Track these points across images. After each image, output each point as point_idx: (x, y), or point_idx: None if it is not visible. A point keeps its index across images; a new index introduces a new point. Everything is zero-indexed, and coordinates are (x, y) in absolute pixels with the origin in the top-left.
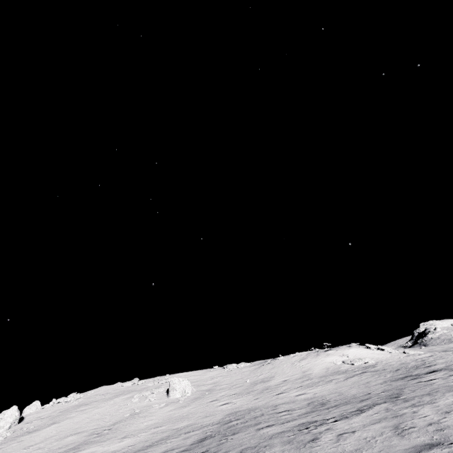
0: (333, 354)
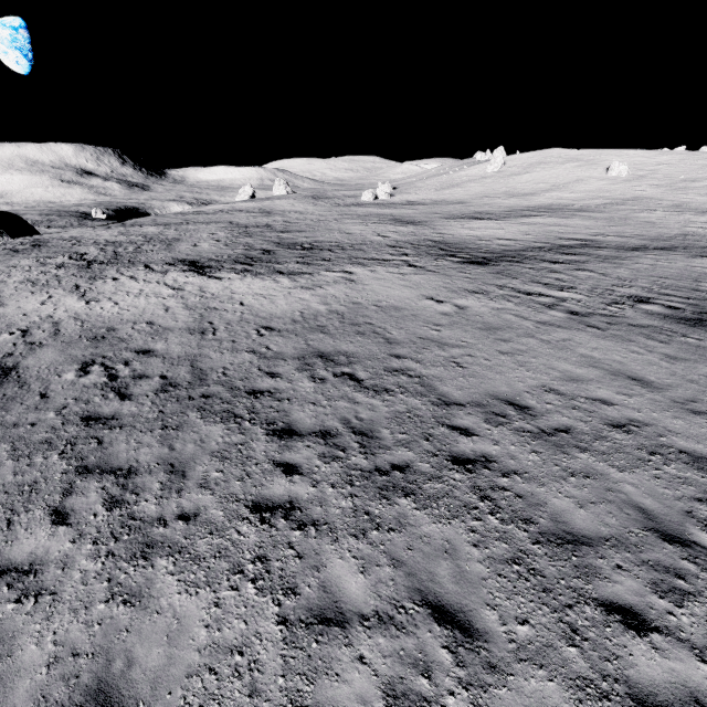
0: None
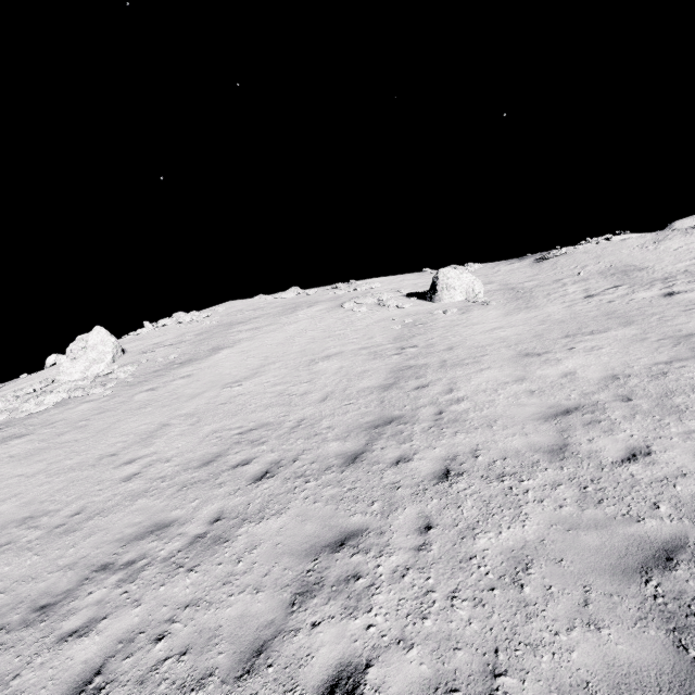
0: None
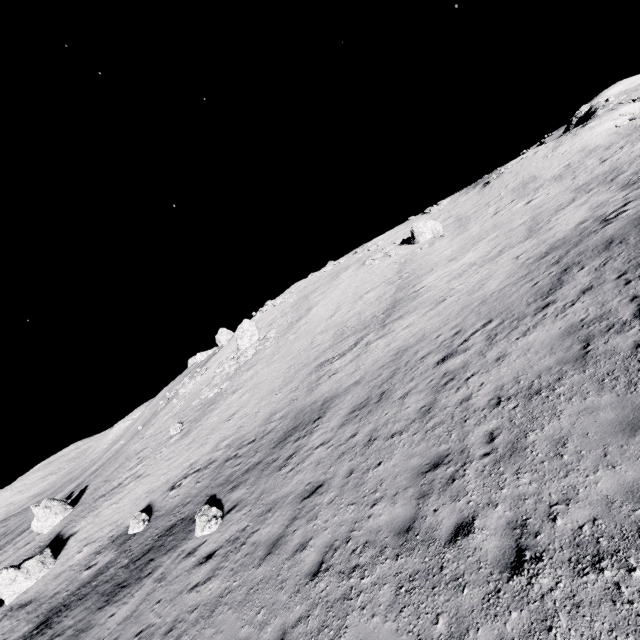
0: (599, 124)
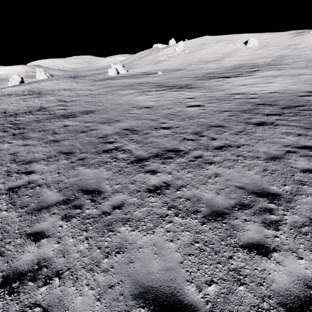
0: None
